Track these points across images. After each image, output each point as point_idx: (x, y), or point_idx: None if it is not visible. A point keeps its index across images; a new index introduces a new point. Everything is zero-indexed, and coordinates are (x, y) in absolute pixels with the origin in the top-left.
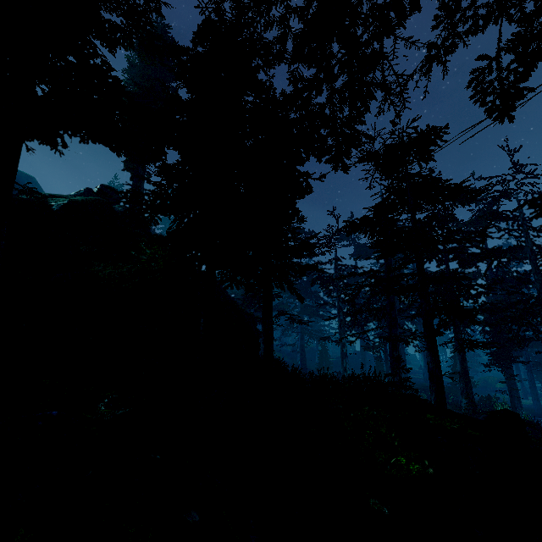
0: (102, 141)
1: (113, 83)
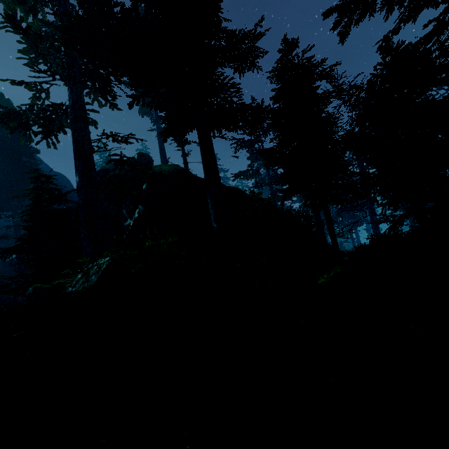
0: (235, 130)
1: (234, 91)
